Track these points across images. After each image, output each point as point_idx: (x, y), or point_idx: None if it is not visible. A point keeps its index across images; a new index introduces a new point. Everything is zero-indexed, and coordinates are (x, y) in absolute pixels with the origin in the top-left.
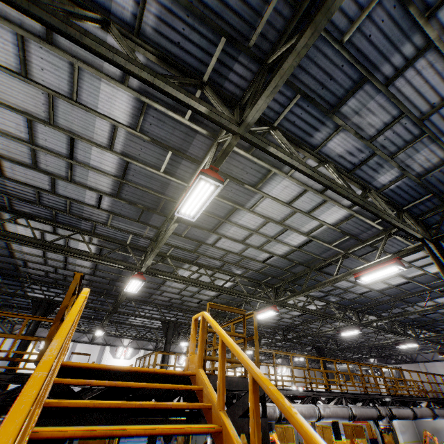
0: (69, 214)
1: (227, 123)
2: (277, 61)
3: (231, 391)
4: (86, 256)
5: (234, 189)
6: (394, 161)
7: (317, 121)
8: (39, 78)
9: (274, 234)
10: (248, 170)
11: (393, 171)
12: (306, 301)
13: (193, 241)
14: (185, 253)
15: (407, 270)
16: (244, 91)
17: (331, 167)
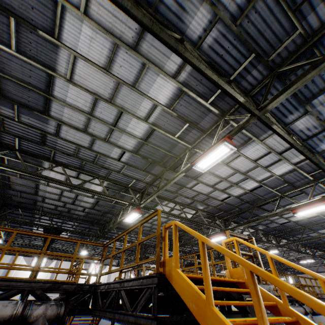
0: (94, 164)
1: (253, 109)
2: (288, 70)
3: None
4: (103, 195)
5: None
6: None
7: (293, 107)
8: (116, 72)
9: (236, 181)
10: (236, 137)
11: None
12: (244, 229)
13: (178, 185)
14: (168, 194)
15: None
16: (253, 87)
17: (294, 138)
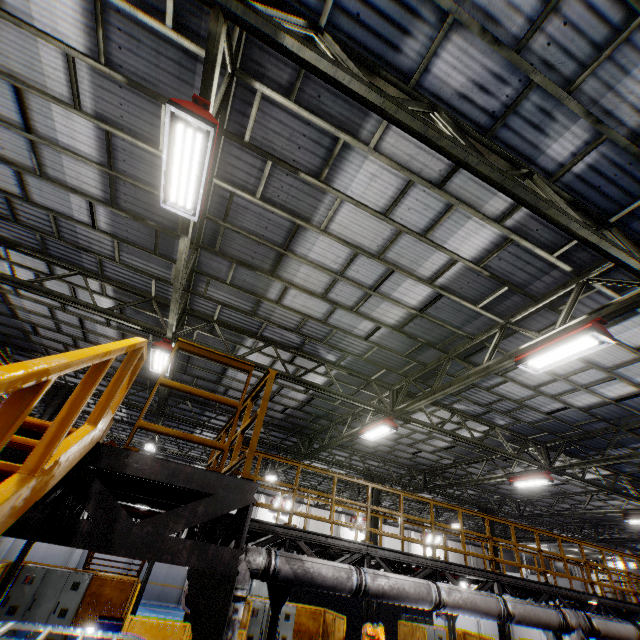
0: (59, 239)
1: None
2: None
3: (278, 533)
4: (84, 306)
5: (286, 184)
6: (575, 101)
7: (401, 8)
8: None
9: (373, 282)
10: (300, 140)
11: (576, 127)
12: (449, 418)
13: (246, 292)
14: (241, 318)
15: (634, 367)
16: None
17: (443, 118)
